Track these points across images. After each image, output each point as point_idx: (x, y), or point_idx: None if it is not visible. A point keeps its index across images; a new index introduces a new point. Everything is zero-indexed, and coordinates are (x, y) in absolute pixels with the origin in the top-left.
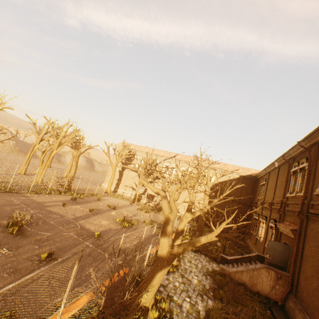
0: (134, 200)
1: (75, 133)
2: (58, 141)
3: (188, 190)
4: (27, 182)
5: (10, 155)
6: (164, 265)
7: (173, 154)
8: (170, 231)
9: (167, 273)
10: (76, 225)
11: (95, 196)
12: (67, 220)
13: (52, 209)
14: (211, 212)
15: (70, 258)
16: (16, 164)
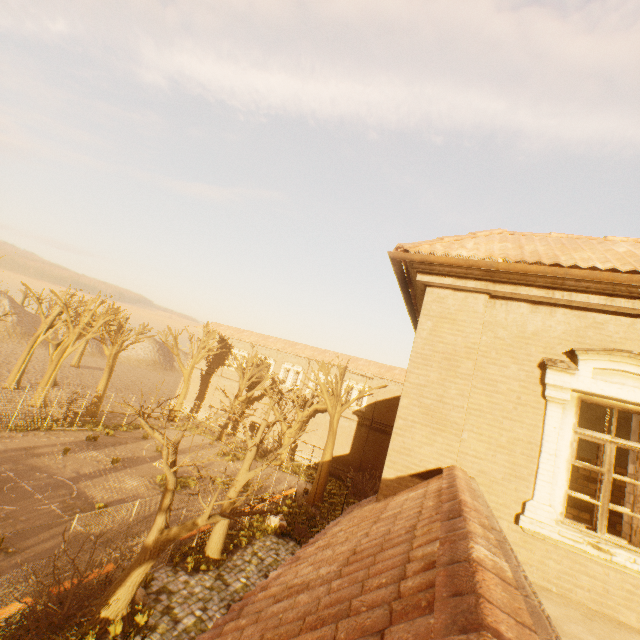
0: (221, 435)
1: (106, 319)
2: (77, 330)
3: (246, 434)
4: (5, 411)
5: (4, 345)
6: (145, 558)
7: (300, 348)
8: (167, 506)
9: (194, 572)
10: (70, 490)
11: (143, 429)
12: (58, 482)
13: (39, 461)
14: (361, 458)
15: (31, 548)
16: (7, 366)
